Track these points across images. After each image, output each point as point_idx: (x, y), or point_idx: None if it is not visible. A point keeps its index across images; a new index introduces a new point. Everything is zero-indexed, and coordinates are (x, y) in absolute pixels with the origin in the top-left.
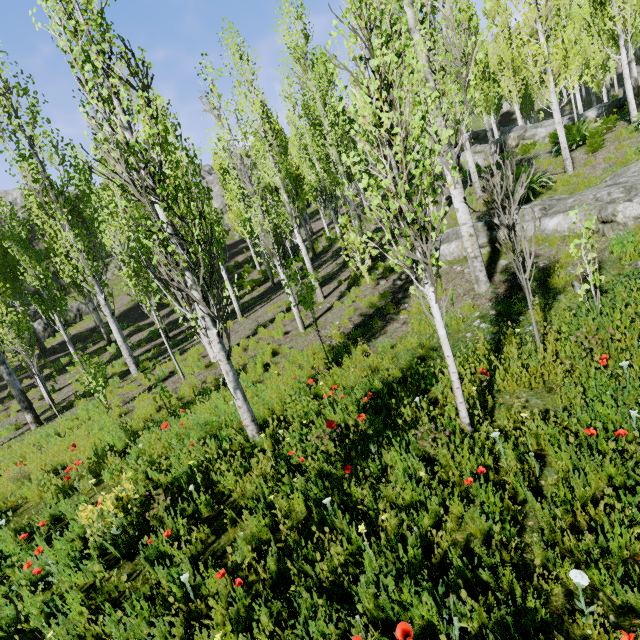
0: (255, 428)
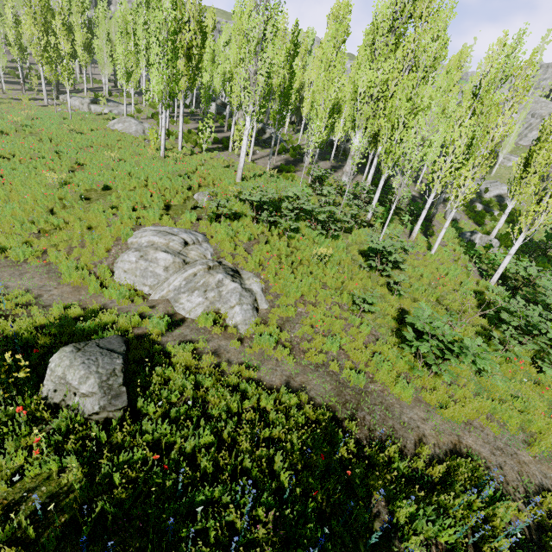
0: None
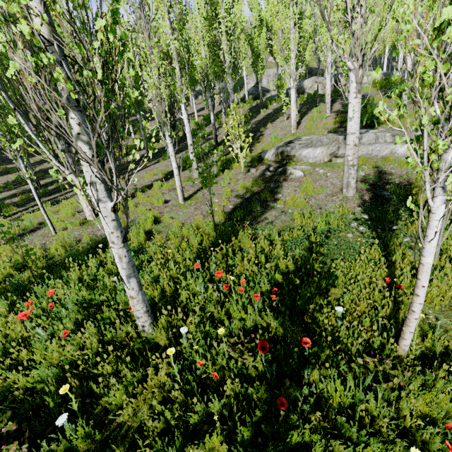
0: (148, 319)
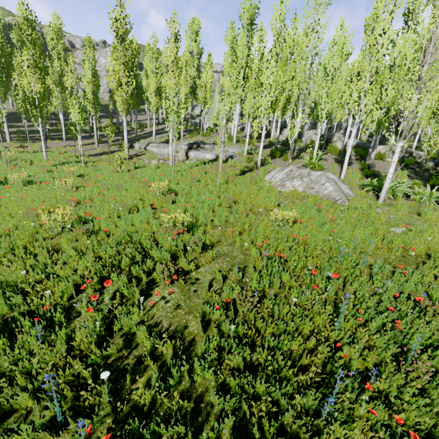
0: (46, 158)
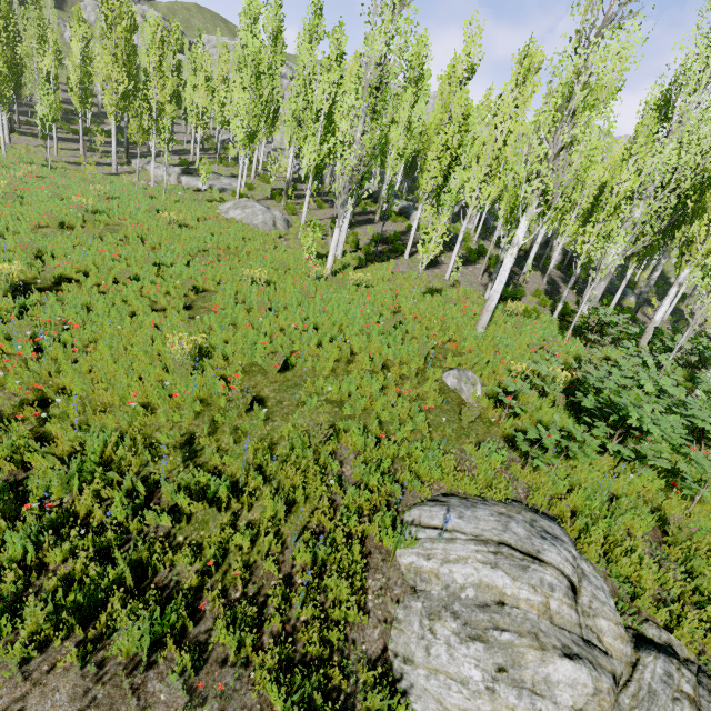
0: (5, 153)
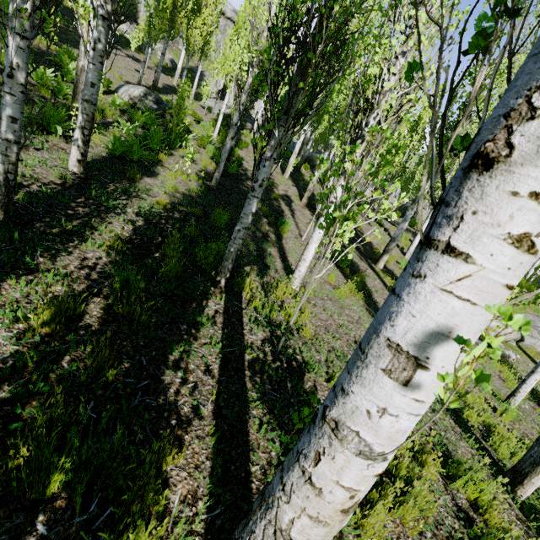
0: None
